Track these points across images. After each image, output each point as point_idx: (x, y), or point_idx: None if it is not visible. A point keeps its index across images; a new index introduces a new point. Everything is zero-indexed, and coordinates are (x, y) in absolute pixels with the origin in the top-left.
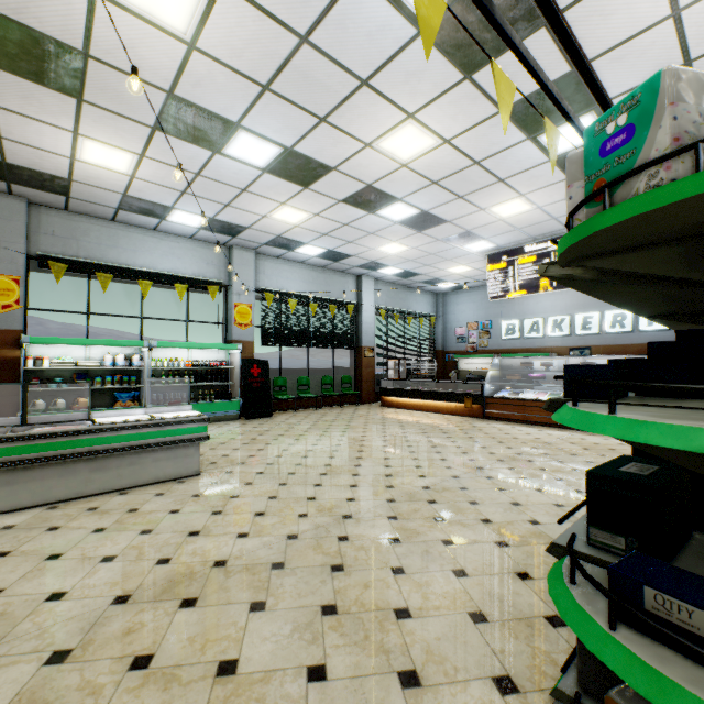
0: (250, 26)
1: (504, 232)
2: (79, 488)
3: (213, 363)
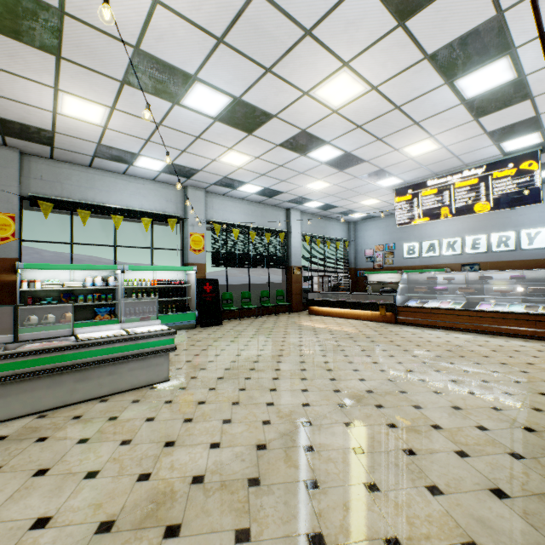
0: None
1: (411, 169)
2: (65, 397)
3: (174, 282)
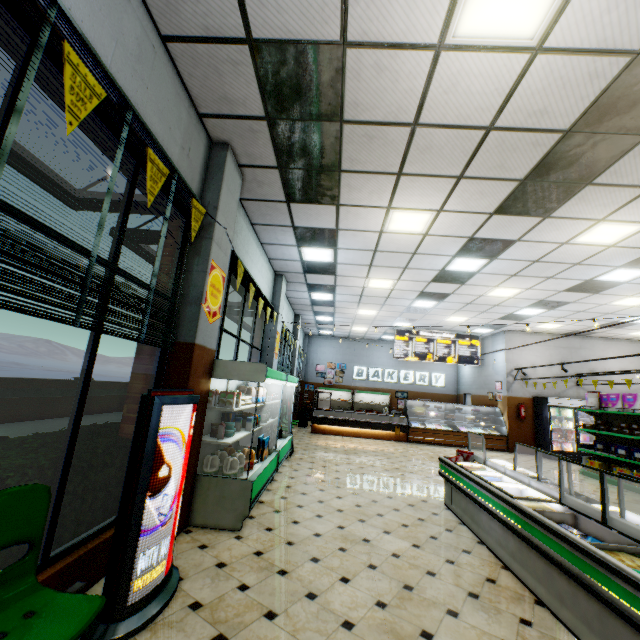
0: (582, 253)
1: (427, 324)
2: None
3: (276, 396)
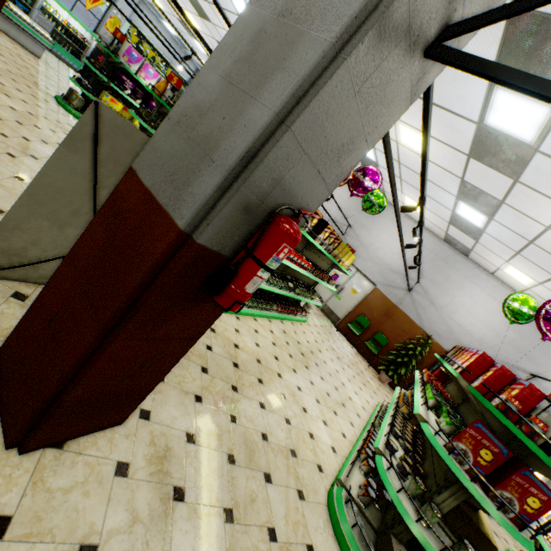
0: None
1: None
2: None
3: (80, 35)
